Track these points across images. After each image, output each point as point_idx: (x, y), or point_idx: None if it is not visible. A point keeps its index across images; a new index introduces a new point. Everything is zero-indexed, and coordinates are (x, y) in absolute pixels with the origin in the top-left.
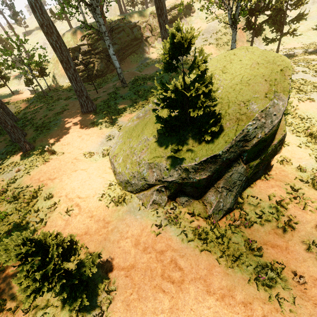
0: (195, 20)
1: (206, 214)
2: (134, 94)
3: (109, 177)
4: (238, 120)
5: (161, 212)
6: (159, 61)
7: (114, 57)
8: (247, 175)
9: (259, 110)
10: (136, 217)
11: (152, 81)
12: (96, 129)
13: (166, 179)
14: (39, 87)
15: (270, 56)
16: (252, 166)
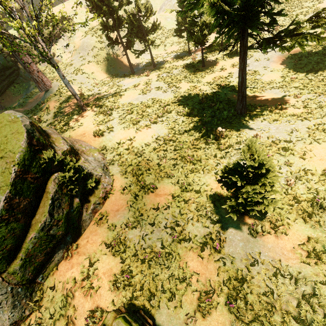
0: (77, 33)
1: None
2: None
3: None
4: None
5: None
6: None
7: None
8: (17, 280)
9: None
10: None
11: None
12: None
13: None
14: None
15: (0, 136)
16: (16, 271)
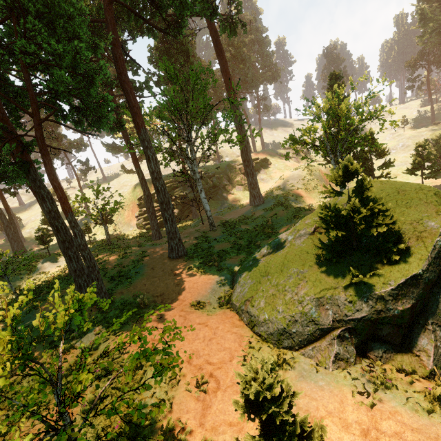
0: (273, 170)
1: (426, 369)
2: (231, 236)
3: (243, 332)
4: (420, 238)
5: (354, 372)
6: (241, 206)
7: (205, 200)
8: None
9: (440, 226)
10: (319, 384)
11: (245, 223)
12: (198, 274)
13: (351, 315)
14: (95, 237)
15: (414, 185)
16: None
